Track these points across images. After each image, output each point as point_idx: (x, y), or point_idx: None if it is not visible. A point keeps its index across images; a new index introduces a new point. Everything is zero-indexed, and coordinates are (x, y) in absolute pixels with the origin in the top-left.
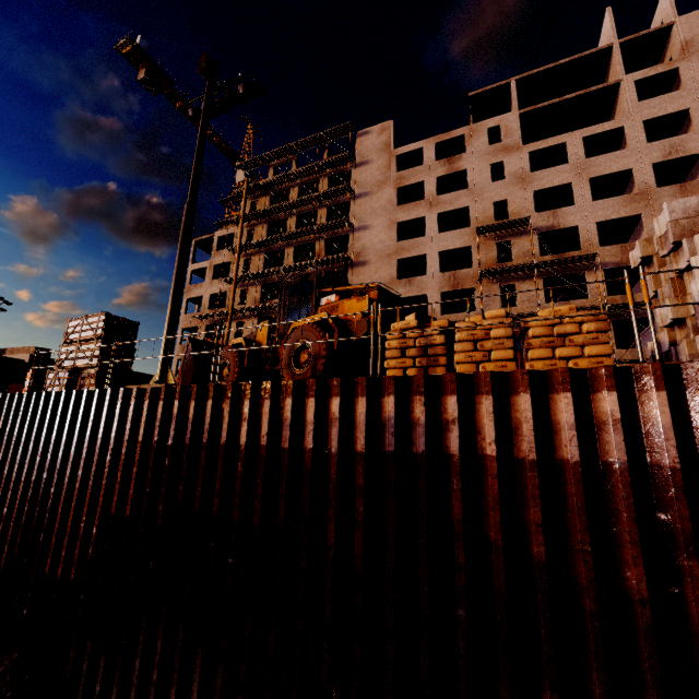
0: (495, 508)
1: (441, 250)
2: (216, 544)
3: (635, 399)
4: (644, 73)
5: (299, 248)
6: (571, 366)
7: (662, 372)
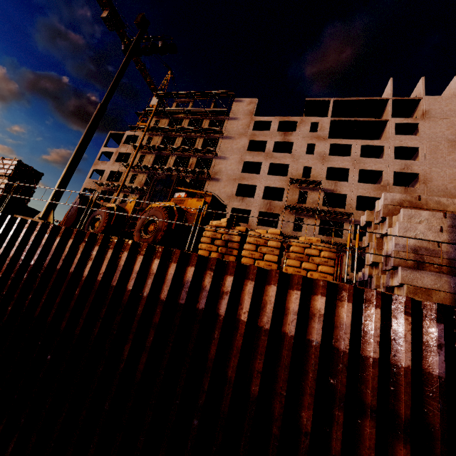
0: (236, 355)
1: (266, 186)
2: (43, 343)
3: (335, 304)
4: (401, 120)
5: (179, 158)
6: (309, 275)
7: (353, 292)
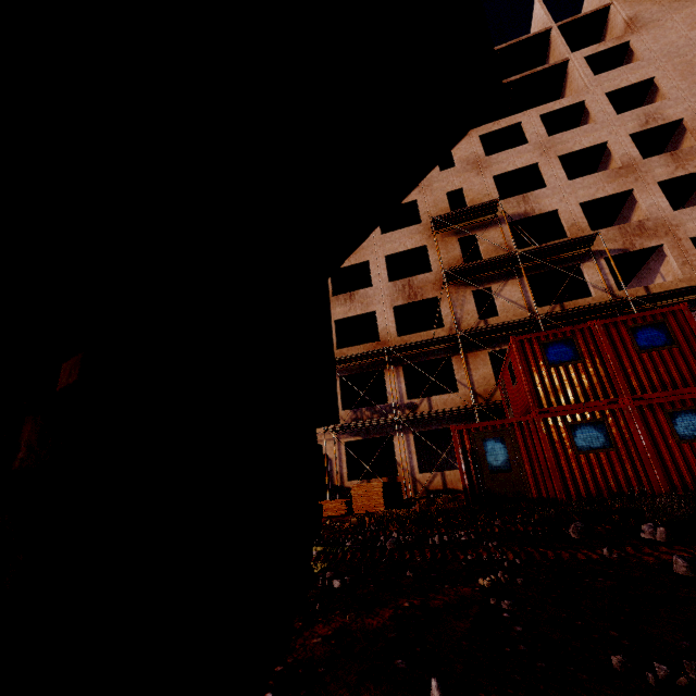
0: None
1: (388, 254)
2: None
3: None
4: (593, 49)
5: None
6: None
7: None
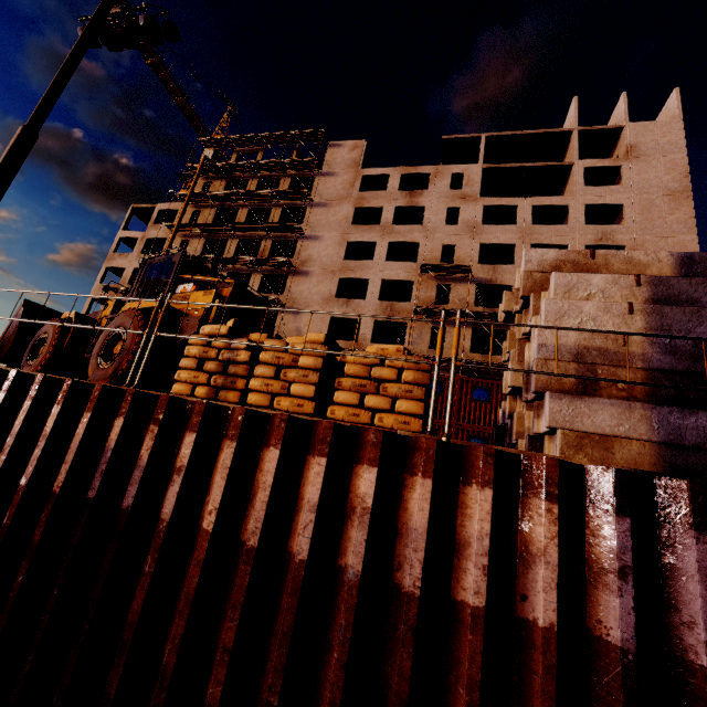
0: (183, 612)
1: (385, 278)
2: None
3: (401, 482)
4: (594, 163)
5: (245, 242)
6: (376, 421)
7: (436, 453)
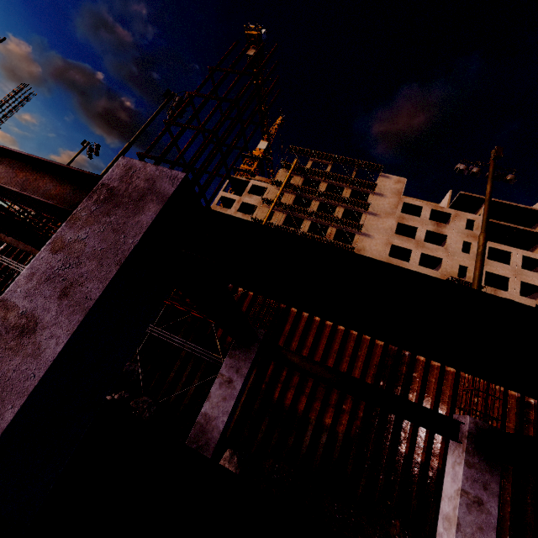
0: None
1: None
2: None
3: None
4: None
5: (311, 223)
6: None
7: None
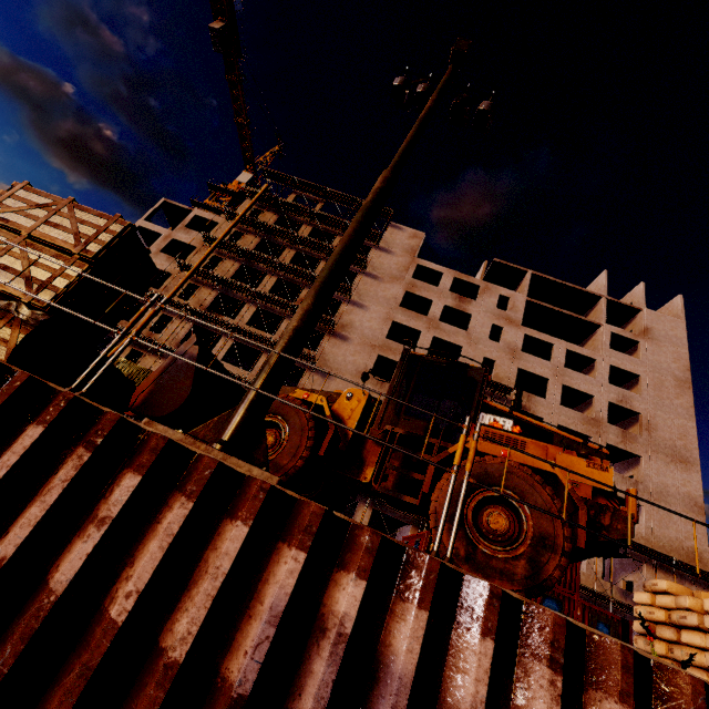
0: None
1: None
2: None
3: None
4: (618, 331)
5: (281, 282)
6: None
7: None
